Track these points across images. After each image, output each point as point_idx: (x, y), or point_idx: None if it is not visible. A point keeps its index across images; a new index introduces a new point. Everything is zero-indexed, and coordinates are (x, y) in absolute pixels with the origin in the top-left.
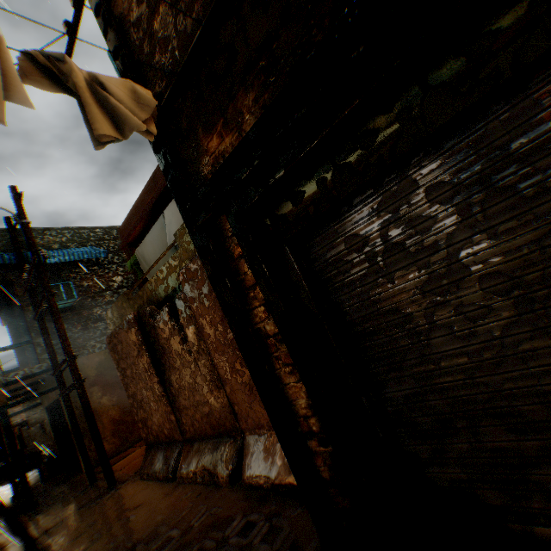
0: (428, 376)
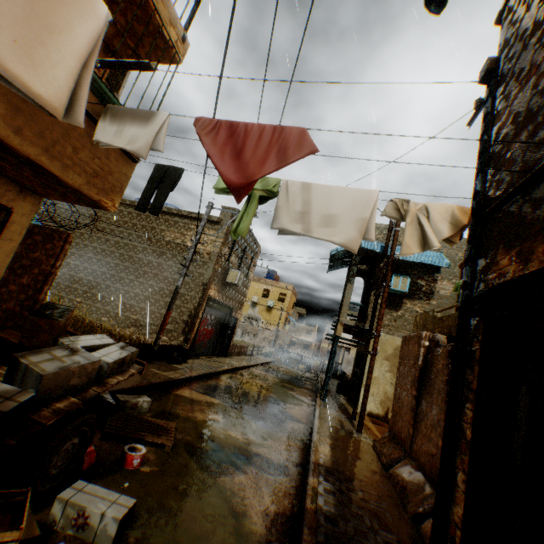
0: None
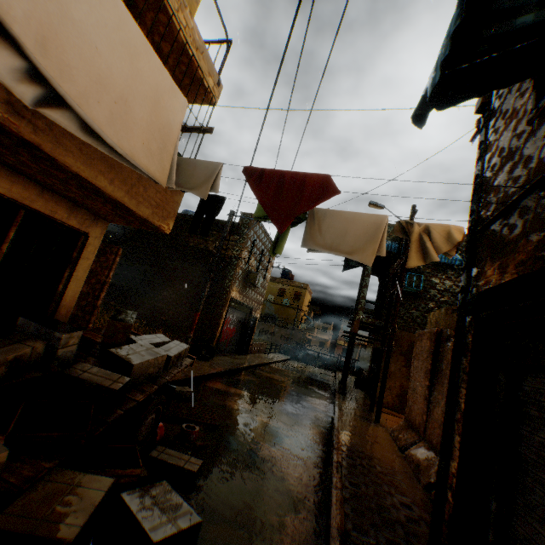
0: (538, 535)
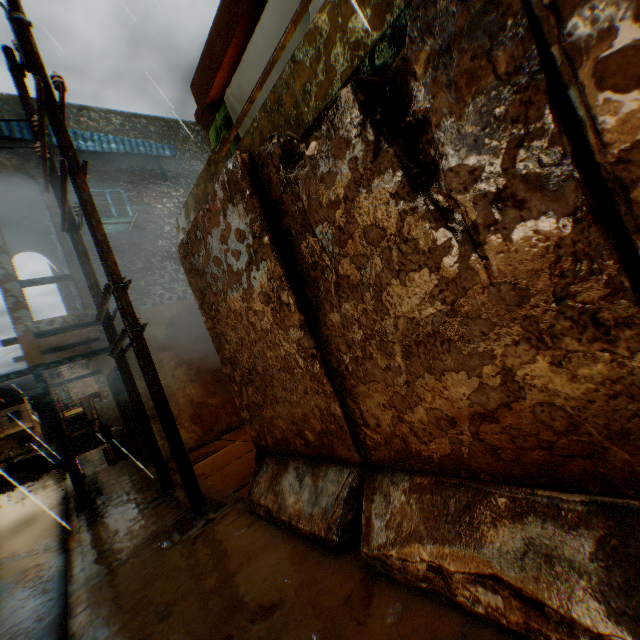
0: None
